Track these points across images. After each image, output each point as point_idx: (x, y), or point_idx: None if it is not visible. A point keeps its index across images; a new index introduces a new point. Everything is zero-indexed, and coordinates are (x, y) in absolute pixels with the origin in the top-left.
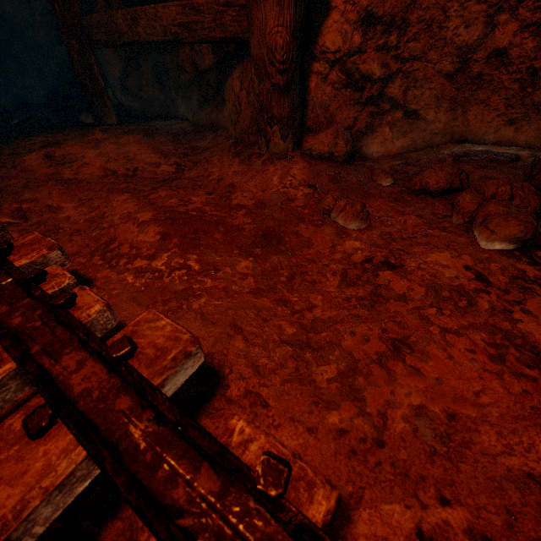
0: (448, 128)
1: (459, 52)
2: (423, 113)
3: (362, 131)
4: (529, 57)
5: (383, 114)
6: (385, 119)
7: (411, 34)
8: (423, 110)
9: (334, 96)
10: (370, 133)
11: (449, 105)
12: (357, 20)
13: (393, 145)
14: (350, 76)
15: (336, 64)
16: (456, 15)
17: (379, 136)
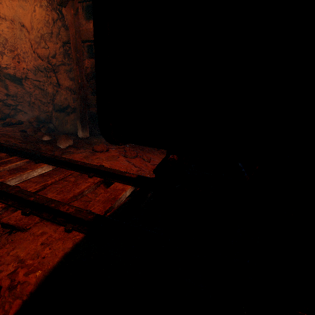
0: (33, 116)
1: (28, 102)
2: (27, 112)
3: (13, 115)
4: (38, 104)
5: (19, 112)
6: (20, 113)
7: (19, 98)
8: (27, 112)
9: (2, 107)
10: (16, 116)
11: (31, 111)
12: (5, 95)
13: (25, 119)
14: (6, 104)
15: (1, 101)
16: (25, 96)
17: (19, 116)
